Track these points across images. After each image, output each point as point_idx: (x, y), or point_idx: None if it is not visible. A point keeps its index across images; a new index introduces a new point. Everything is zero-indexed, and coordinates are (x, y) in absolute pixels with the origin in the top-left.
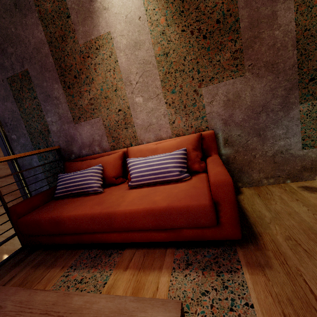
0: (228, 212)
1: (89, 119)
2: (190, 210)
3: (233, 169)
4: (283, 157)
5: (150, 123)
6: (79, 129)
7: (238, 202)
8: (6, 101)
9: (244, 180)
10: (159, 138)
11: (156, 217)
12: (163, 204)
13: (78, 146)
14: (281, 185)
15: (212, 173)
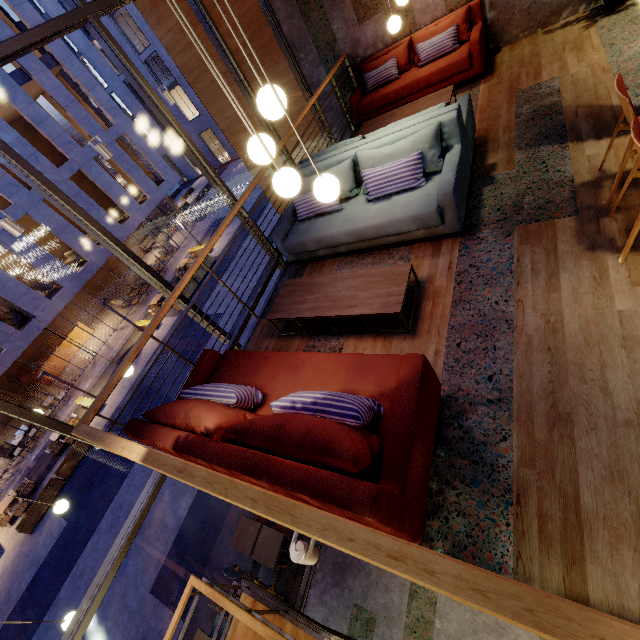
0: (476, 59)
1: (373, 16)
2: (458, 63)
3: (496, 31)
4: (535, 8)
5: (428, 5)
6: (364, 30)
7: (494, 59)
8: (293, 19)
9: (505, 39)
10: (435, 19)
11: (441, 73)
12: (444, 65)
13: (363, 48)
14: (532, 35)
15: (471, 38)
